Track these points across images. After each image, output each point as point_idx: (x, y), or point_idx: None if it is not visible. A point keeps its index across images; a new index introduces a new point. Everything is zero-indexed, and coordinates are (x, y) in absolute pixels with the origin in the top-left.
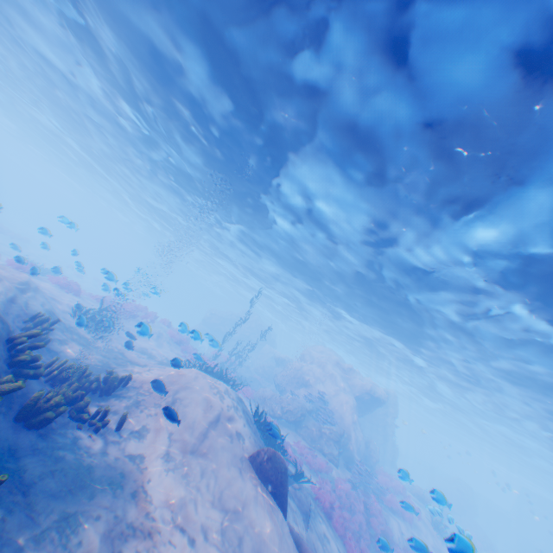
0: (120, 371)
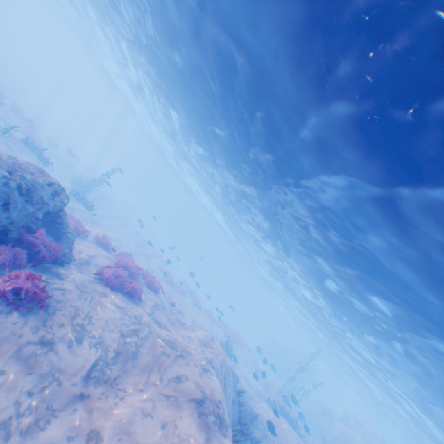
0: (250, 404)
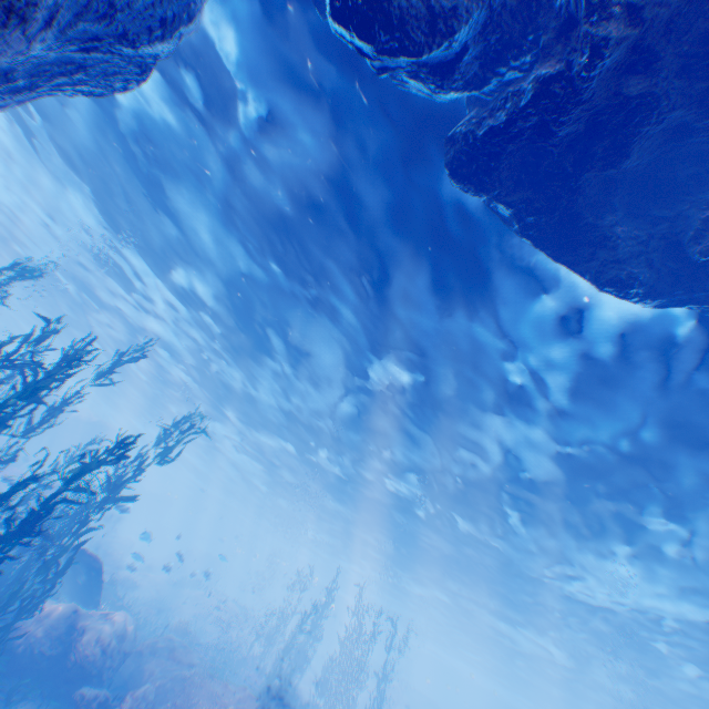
0: None
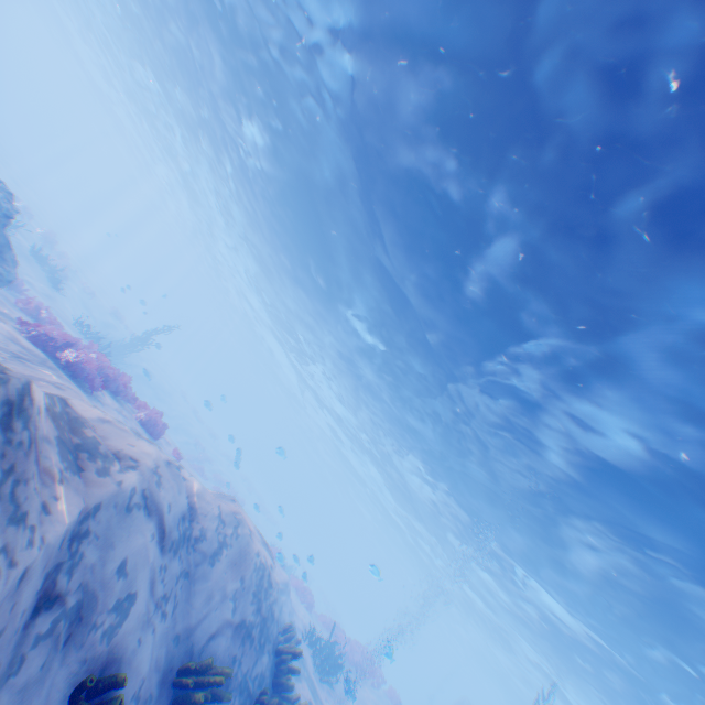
0: None
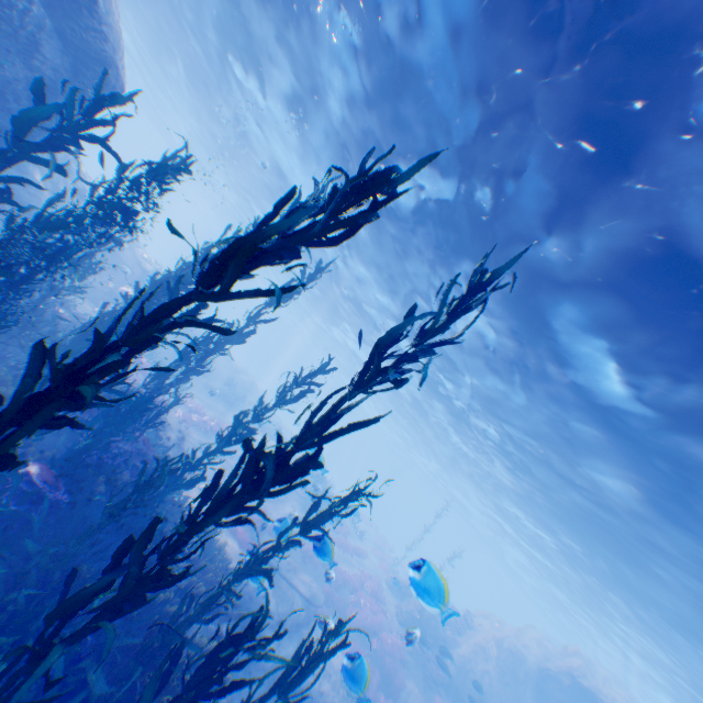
0: None
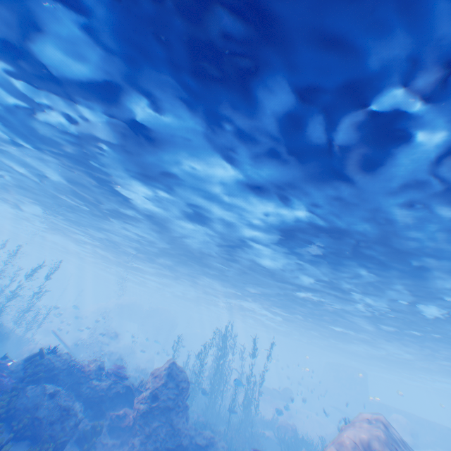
0: None
